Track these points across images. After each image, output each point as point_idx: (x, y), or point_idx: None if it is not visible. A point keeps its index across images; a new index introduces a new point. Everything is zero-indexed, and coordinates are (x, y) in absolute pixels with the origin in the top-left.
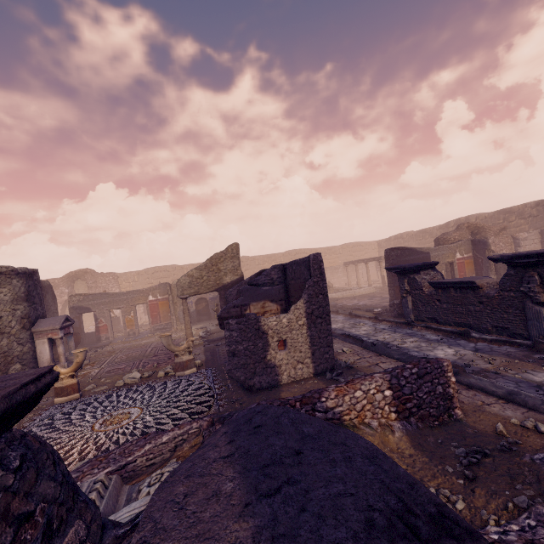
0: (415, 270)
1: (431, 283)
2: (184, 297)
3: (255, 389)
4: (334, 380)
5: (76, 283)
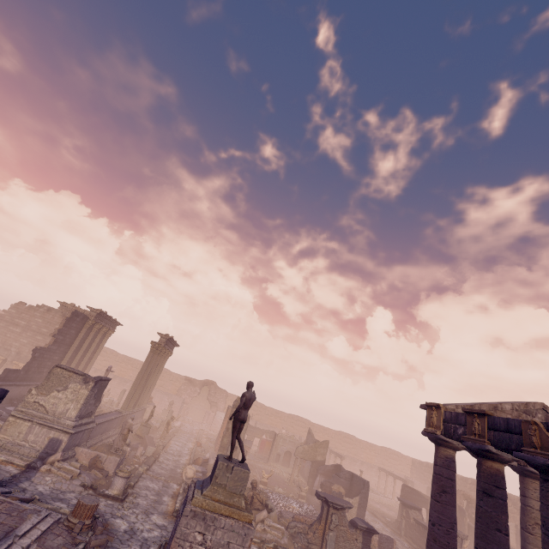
0: (410, 507)
1: (413, 518)
2: (297, 457)
3: None
4: None
5: (204, 387)
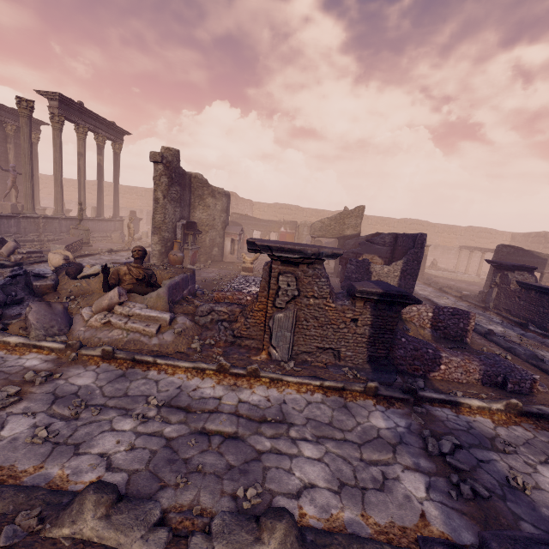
0: (511, 269)
1: (517, 282)
2: (314, 236)
3: None
4: None
5: None
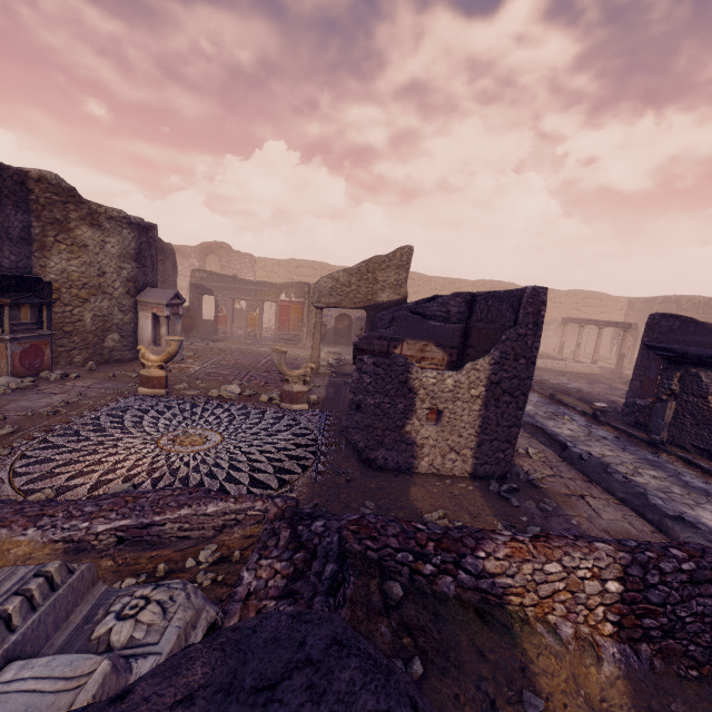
0: (704, 362)
1: None
2: (319, 305)
3: (375, 466)
4: (501, 497)
5: (209, 258)
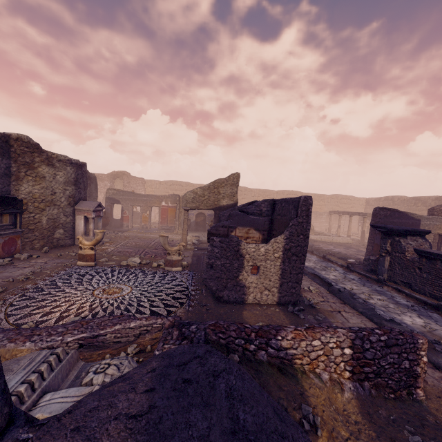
0: (402, 234)
1: (417, 250)
2: (186, 208)
3: (223, 300)
4: (294, 314)
5: (116, 180)
